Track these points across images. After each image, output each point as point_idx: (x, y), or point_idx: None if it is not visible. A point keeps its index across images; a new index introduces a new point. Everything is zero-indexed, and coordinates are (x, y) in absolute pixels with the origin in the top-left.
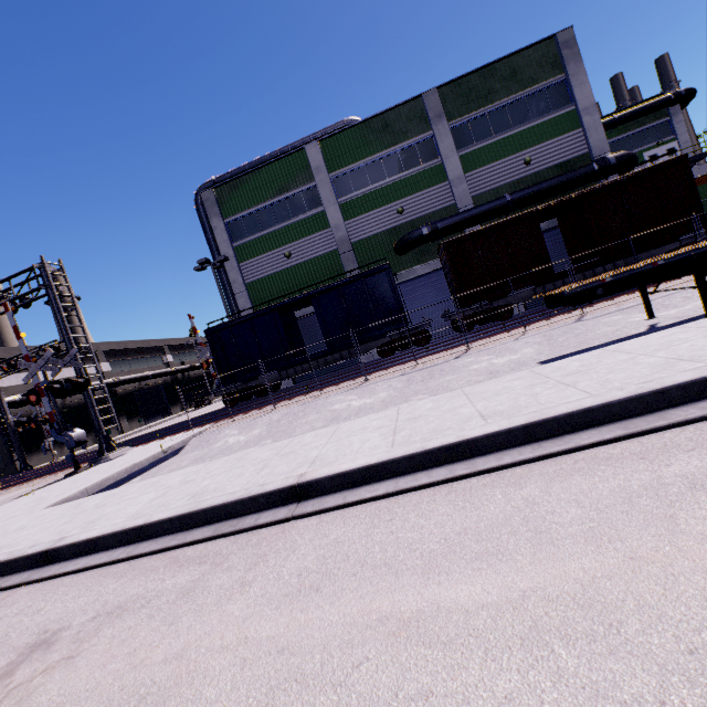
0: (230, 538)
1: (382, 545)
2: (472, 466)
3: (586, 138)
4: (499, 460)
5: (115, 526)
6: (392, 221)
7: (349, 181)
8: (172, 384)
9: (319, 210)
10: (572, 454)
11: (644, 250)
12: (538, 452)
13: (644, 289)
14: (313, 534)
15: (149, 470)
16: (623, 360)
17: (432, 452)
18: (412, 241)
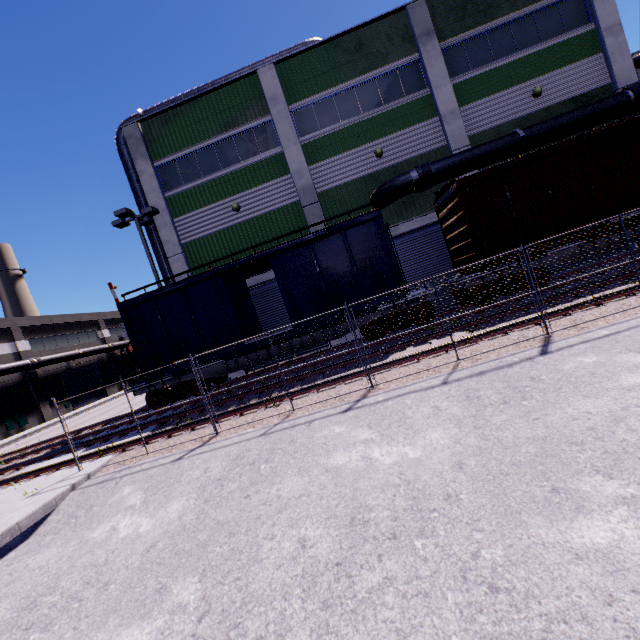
0: None
1: None
2: None
3: (608, 65)
4: None
5: None
6: (368, 166)
7: (314, 116)
8: (109, 362)
9: (276, 151)
10: None
11: None
12: None
13: None
14: None
15: None
16: None
17: None
18: (397, 188)
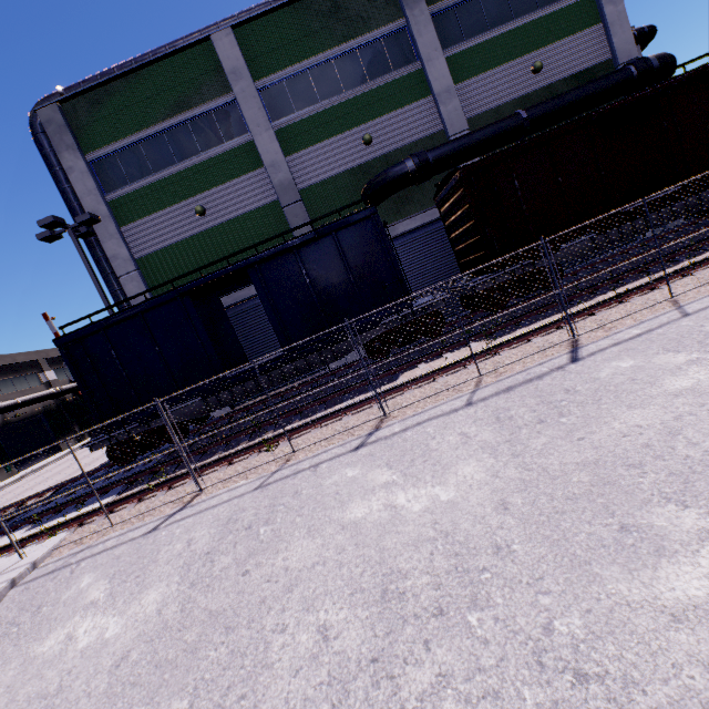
0: None
1: None
2: None
3: (608, 38)
4: None
5: None
6: (357, 156)
7: (287, 95)
8: (59, 410)
9: (244, 139)
10: None
11: None
12: None
13: None
14: None
15: None
16: None
17: None
18: (392, 181)
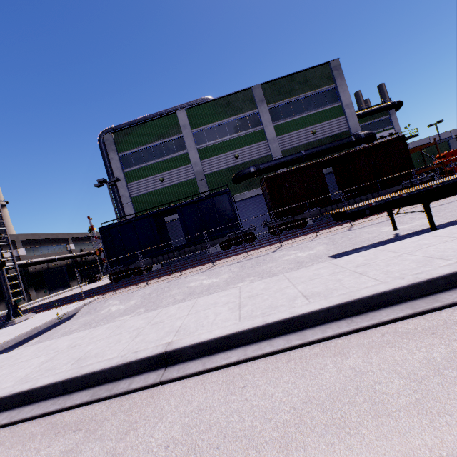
0: (105, 402)
1: (240, 413)
2: (303, 337)
3: (347, 122)
4: (324, 332)
5: (3, 391)
6: (231, 162)
7: (204, 135)
8: (73, 265)
9: (184, 152)
10: (378, 328)
11: (383, 188)
12: (352, 326)
13: (391, 212)
14: (178, 399)
15: (46, 332)
16: (393, 257)
17: (272, 325)
18: (244, 175)
